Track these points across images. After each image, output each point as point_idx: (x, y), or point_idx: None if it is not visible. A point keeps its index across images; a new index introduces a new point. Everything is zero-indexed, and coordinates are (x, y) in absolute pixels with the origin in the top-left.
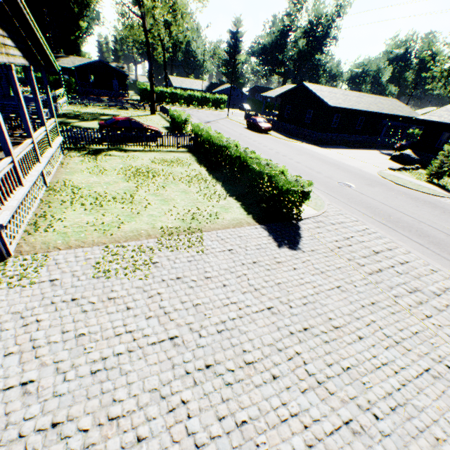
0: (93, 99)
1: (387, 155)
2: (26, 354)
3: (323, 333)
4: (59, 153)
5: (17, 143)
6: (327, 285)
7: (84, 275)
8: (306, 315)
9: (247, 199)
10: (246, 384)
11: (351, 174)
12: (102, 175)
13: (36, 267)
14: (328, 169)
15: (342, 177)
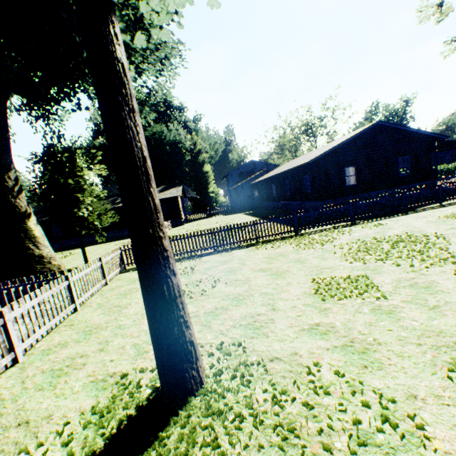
0: None
1: None
2: None
3: None
4: None
5: None
6: None
7: None
8: None
9: None
10: None
11: None
12: None
13: None
14: None
15: None
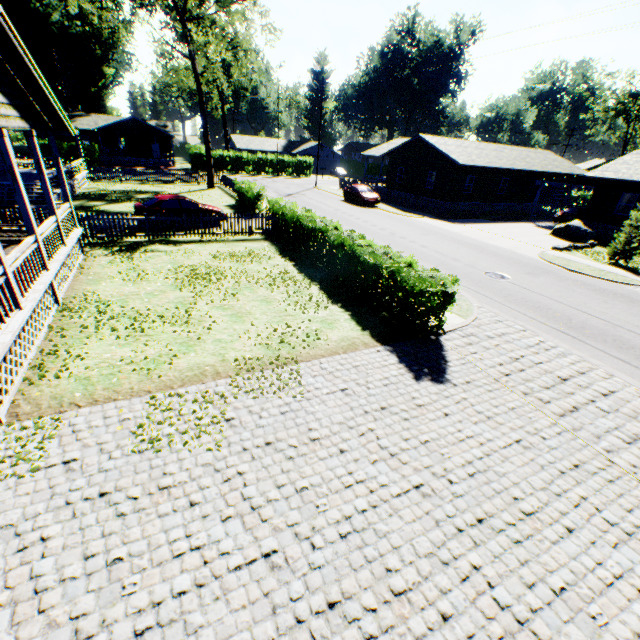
0: (125, 171)
1: (545, 229)
2: (22, 605)
3: (509, 526)
4: (77, 252)
5: (14, 242)
6: (500, 439)
7: (119, 448)
8: (477, 495)
9: (359, 306)
10: (400, 635)
11: (501, 258)
12: (141, 282)
13: (42, 440)
14: (468, 254)
15: (489, 264)
